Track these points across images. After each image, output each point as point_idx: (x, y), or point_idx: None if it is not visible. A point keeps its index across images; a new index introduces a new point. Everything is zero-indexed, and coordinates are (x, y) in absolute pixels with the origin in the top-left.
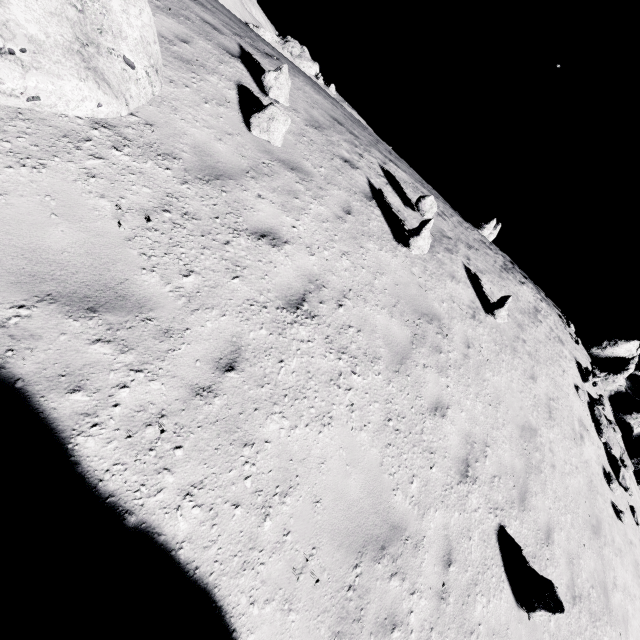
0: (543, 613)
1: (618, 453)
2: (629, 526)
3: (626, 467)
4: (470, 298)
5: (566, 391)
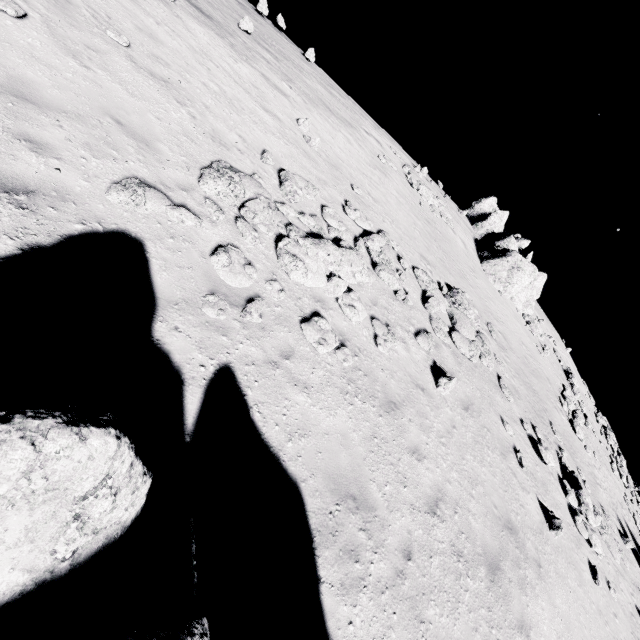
0: (242, 20)
1: (416, 178)
2: (398, 181)
3: (418, 181)
4: (295, 49)
5: (369, 127)
